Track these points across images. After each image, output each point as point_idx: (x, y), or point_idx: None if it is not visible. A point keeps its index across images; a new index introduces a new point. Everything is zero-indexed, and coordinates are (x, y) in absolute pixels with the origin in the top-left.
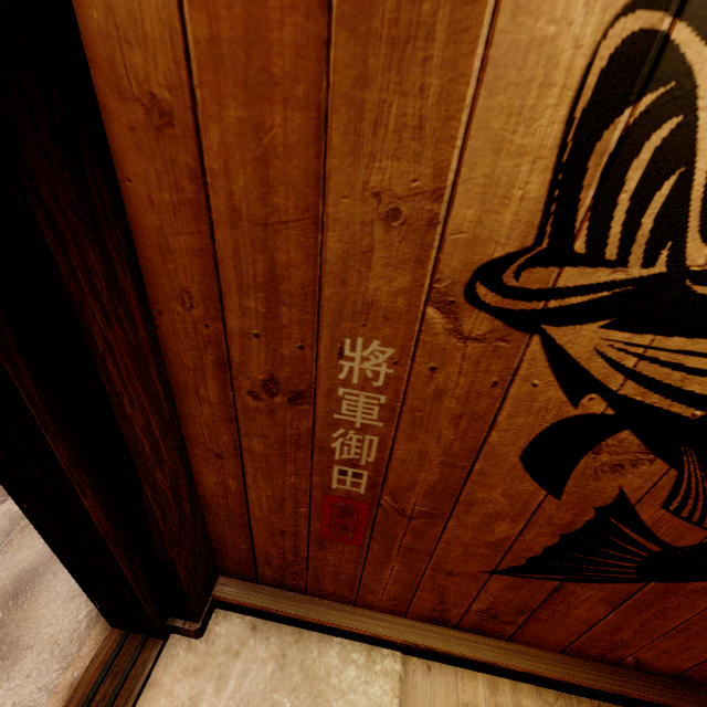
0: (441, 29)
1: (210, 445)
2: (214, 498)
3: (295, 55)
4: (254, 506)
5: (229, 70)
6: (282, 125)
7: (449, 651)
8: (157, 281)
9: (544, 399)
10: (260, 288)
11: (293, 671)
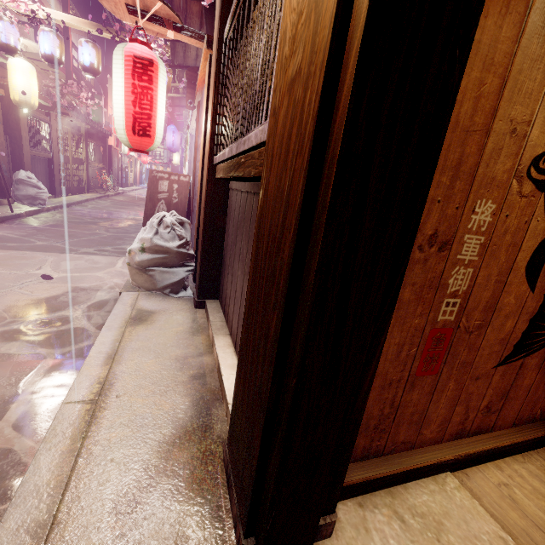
0: (544, 59)
1: None
2: None
3: (503, 56)
4: (381, 360)
5: (480, 55)
6: (490, 83)
7: (475, 450)
8: None
9: (539, 228)
10: (451, 169)
11: (410, 518)
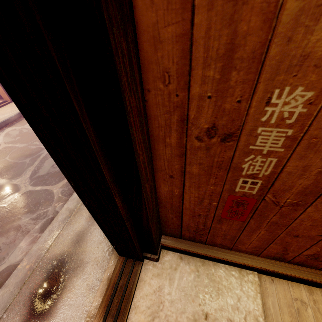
0: None
1: (167, 171)
2: (165, 199)
3: None
4: (186, 202)
5: None
6: None
7: (286, 273)
8: (149, 67)
9: None
10: (219, 59)
11: (203, 278)
